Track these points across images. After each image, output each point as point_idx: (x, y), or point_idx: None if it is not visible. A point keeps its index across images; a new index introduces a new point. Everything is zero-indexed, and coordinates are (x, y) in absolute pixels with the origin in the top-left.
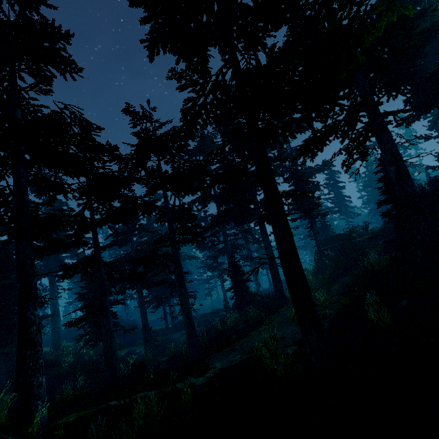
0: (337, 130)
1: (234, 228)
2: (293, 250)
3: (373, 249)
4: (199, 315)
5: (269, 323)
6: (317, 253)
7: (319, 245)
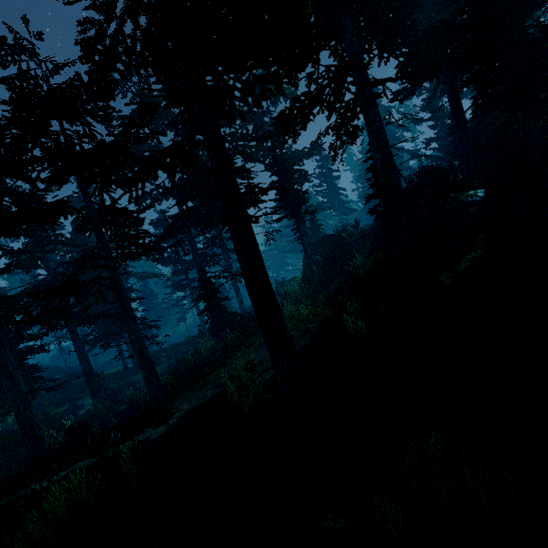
0: (321, 101)
1: (205, 233)
2: (260, 264)
3: (361, 251)
4: (169, 347)
5: (250, 346)
6: (305, 259)
7: (306, 250)
